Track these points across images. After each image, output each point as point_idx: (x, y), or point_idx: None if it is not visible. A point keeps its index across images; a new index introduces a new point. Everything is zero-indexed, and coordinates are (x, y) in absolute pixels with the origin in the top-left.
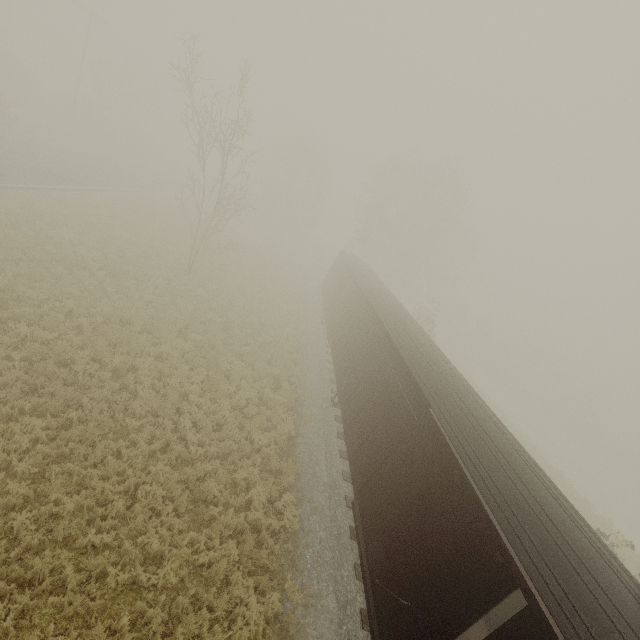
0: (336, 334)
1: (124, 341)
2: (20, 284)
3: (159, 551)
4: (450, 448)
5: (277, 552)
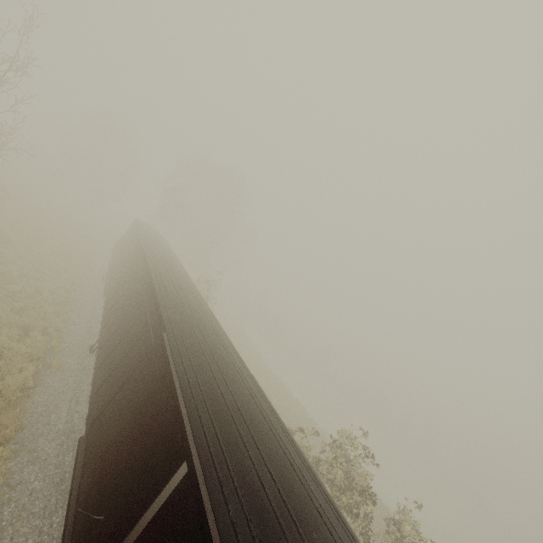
0: (113, 288)
1: None
2: None
3: None
4: (168, 359)
5: None
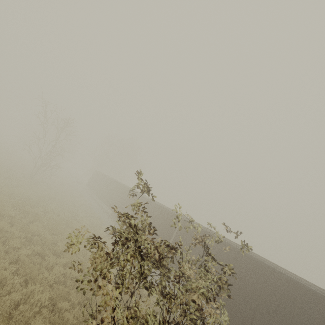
0: (108, 200)
1: (37, 203)
2: None
3: None
4: (163, 207)
5: None
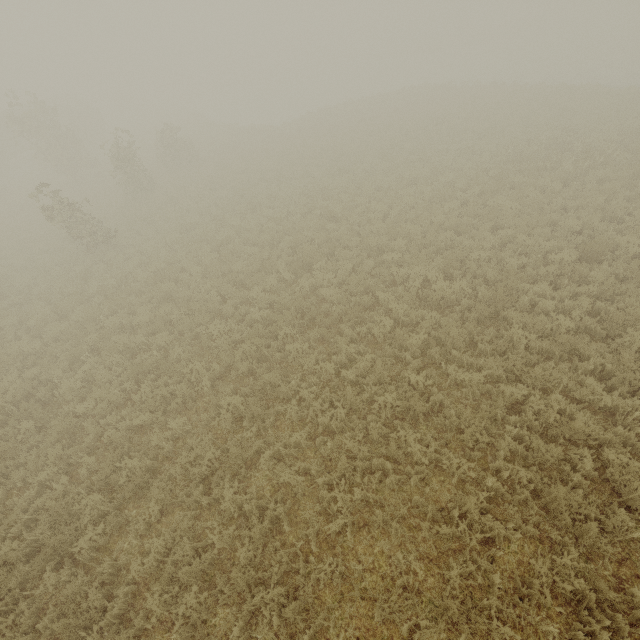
0: None
1: None
2: None
3: None
4: None
5: None
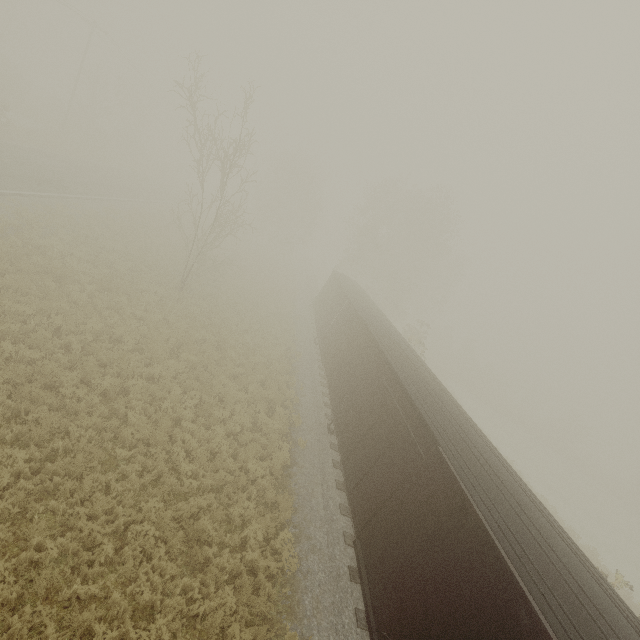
0: (331, 357)
1: (115, 361)
2: (6, 298)
3: (150, 601)
4: (464, 491)
5: (274, 597)
